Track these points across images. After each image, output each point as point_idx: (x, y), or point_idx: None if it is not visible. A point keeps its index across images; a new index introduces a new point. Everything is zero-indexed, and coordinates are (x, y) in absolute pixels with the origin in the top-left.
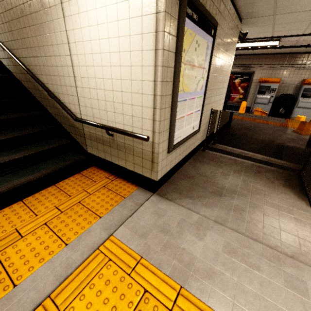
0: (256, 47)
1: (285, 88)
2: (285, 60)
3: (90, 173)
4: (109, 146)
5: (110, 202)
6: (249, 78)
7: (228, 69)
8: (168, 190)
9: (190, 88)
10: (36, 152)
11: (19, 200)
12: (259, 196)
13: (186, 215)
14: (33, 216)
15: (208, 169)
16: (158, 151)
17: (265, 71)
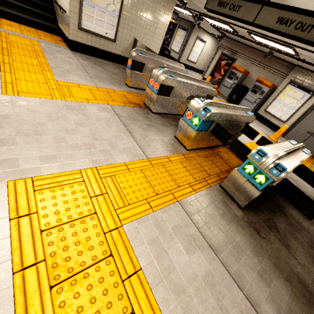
0: (229, 31)
1: (249, 82)
2: (258, 57)
3: (55, 36)
4: (62, 20)
5: (49, 41)
6: (231, 64)
7: (161, 21)
8: (79, 54)
9: (98, 3)
10: (34, 11)
11: (18, 23)
12: (112, 74)
13: (72, 56)
14: (19, 27)
15: (111, 65)
16: (69, 21)
17: (243, 62)
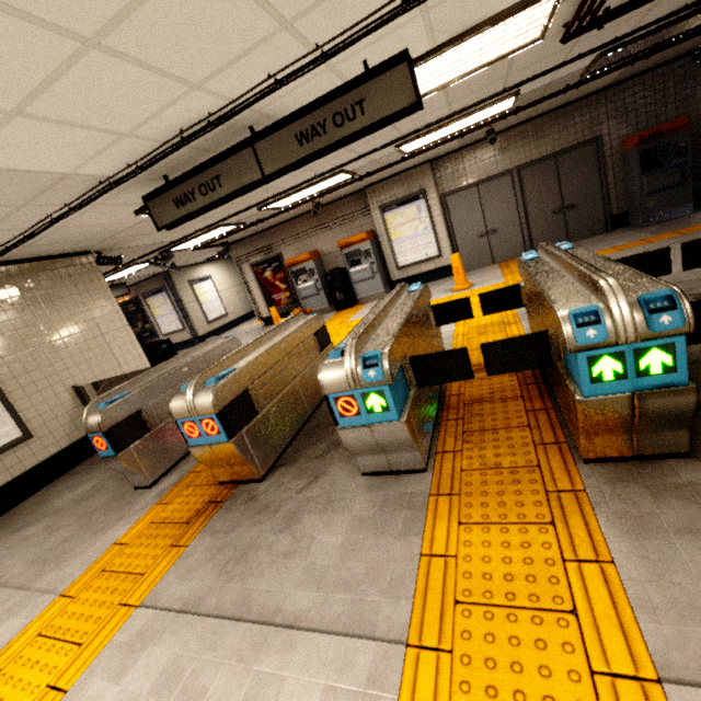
0: (230, 233)
1: (332, 260)
2: (307, 224)
3: None
4: None
5: None
6: (281, 265)
7: (100, 316)
8: None
9: None
10: None
11: None
12: (83, 503)
13: None
14: None
15: (66, 485)
16: None
17: (294, 247)
